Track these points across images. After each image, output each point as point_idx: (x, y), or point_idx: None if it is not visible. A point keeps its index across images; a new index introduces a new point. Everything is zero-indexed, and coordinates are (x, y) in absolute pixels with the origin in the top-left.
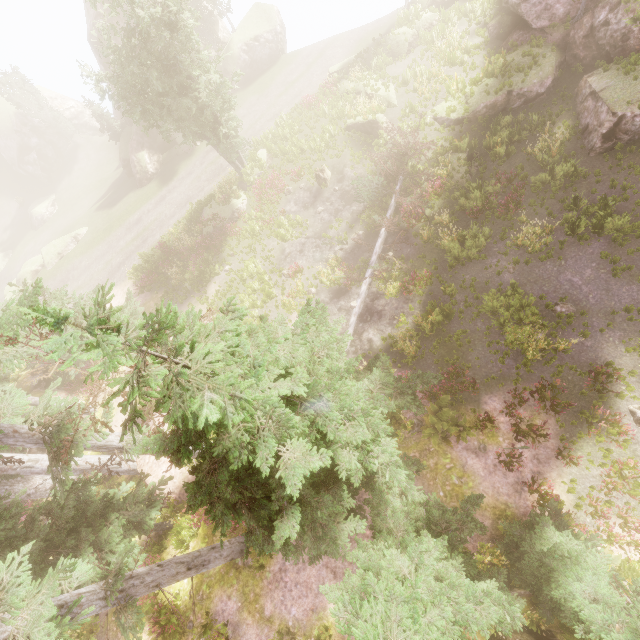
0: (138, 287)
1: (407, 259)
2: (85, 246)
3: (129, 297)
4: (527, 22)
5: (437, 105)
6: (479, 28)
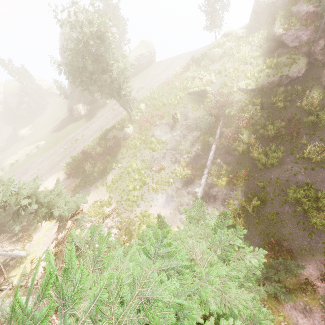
0: (67, 174)
1: (229, 164)
2: (42, 151)
3: (57, 183)
4: (286, 44)
5: (239, 82)
6: (257, 48)
